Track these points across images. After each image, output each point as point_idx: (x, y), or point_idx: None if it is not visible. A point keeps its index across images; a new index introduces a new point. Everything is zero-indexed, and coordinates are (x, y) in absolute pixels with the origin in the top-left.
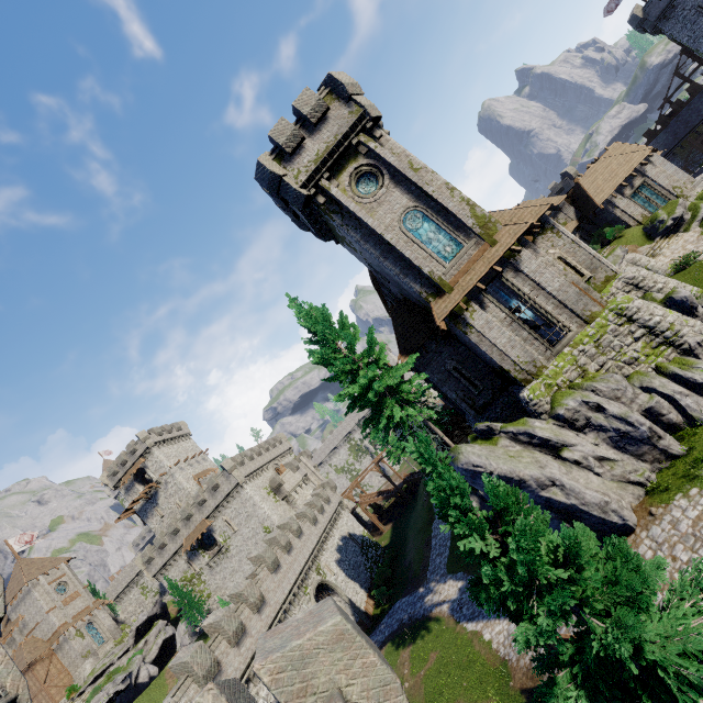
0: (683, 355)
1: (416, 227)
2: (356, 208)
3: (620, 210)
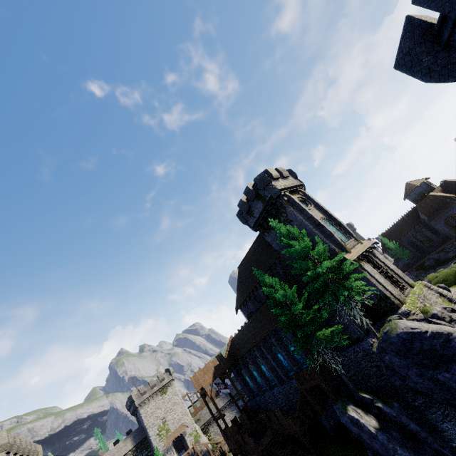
0: None
1: (327, 225)
2: (303, 206)
3: None
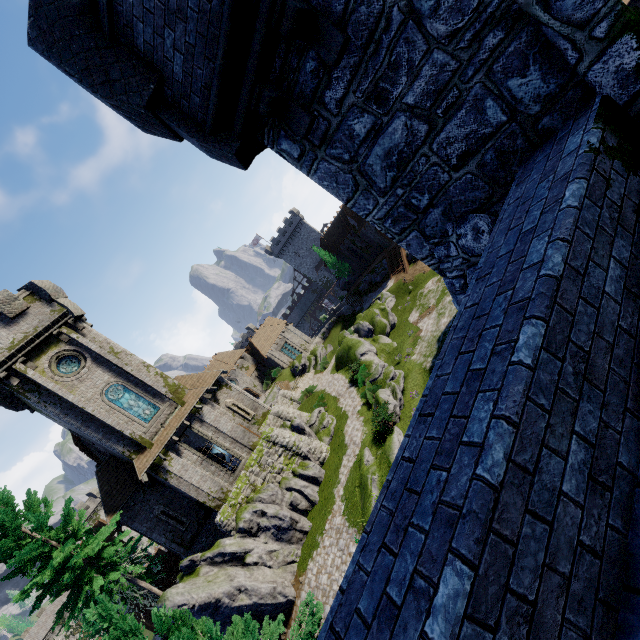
0: (304, 459)
1: (118, 397)
2: (56, 386)
3: (277, 358)
